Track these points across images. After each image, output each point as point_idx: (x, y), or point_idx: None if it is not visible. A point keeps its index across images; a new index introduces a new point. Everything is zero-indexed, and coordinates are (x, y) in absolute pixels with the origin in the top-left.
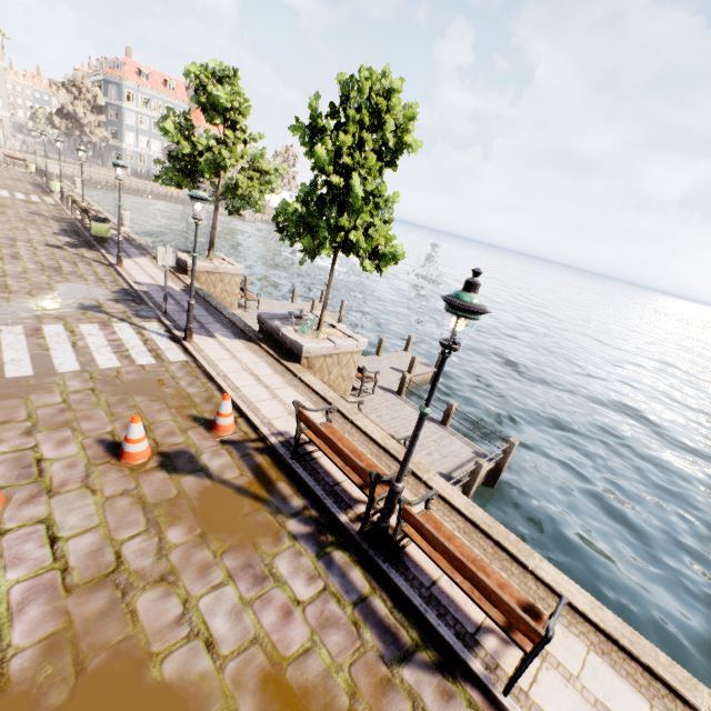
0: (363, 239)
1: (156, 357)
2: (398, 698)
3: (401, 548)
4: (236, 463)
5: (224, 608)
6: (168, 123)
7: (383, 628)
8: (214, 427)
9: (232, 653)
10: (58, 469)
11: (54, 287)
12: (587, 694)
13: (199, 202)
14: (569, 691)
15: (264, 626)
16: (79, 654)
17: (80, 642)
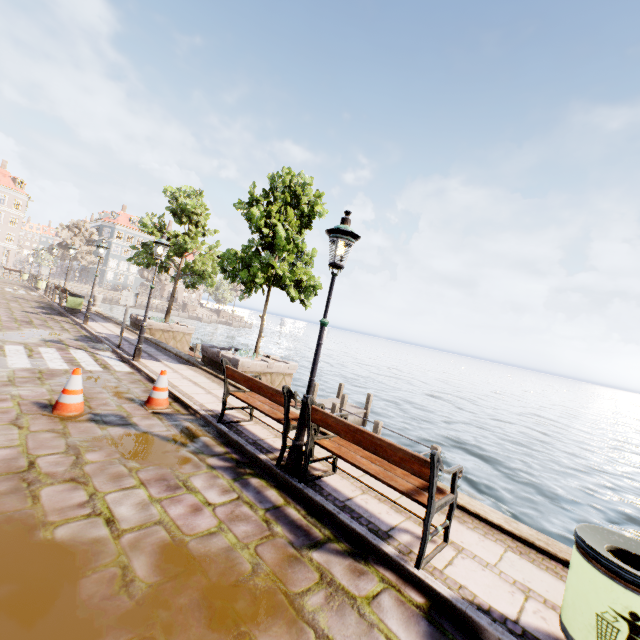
0: (288, 271)
1: (104, 367)
2: (305, 570)
3: (318, 476)
4: (164, 424)
5: (132, 501)
6: (146, 219)
7: (295, 526)
8: (149, 401)
9: (133, 529)
10: None
11: (23, 329)
12: (505, 577)
13: (161, 246)
14: (486, 573)
15: (171, 515)
16: None
17: None
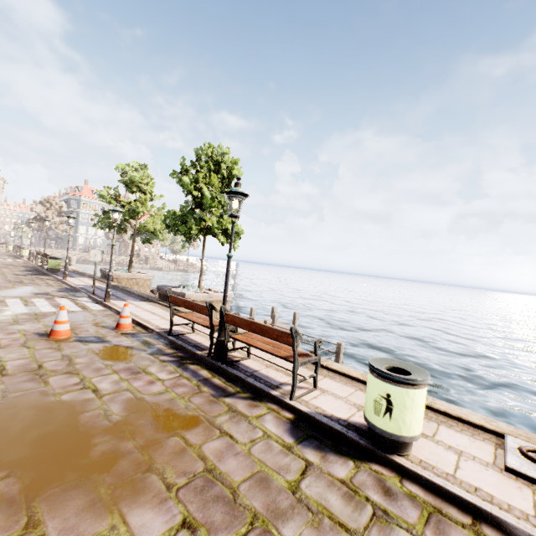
0: (216, 222)
1: (83, 308)
2: (219, 406)
3: (236, 360)
4: (130, 340)
5: (109, 381)
6: (104, 192)
7: (217, 387)
8: (118, 326)
9: (110, 393)
10: (5, 341)
11: (17, 287)
12: (349, 402)
13: (116, 213)
14: (337, 401)
15: (134, 386)
16: (6, 393)
17: (8, 390)
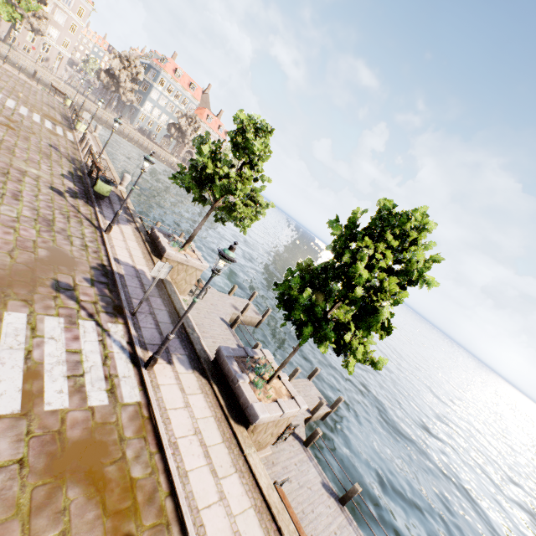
0: (360, 348)
1: (110, 391)
2: None
3: None
4: None
5: None
6: (205, 147)
7: None
8: None
9: None
10: None
11: (39, 248)
12: None
13: (226, 262)
14: None
15: None
16: None
17: None
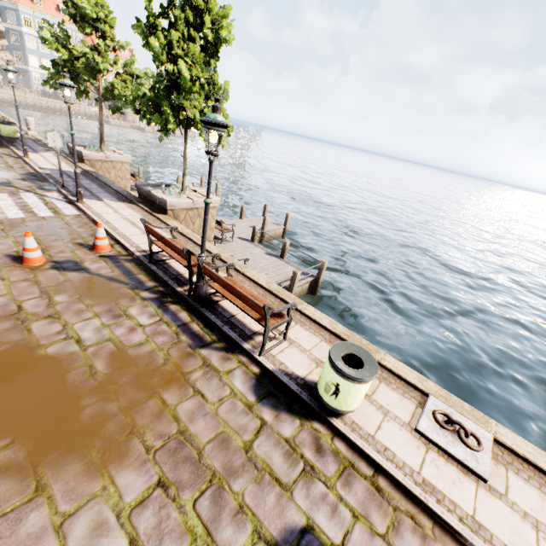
0: (198, 115)
1: (54, 212)
2: (195, 360)
3: (216, 302)
4: (109, 266)
5: (91, 328)
6: (44, 32)
7: (195, 335)
8: (94, 247)
9: (93, 345)
10: None
11: None
12: (311, 356)
13: (67, 89)
14: (301, 355)
15: (116, 334)
16: None
17: None
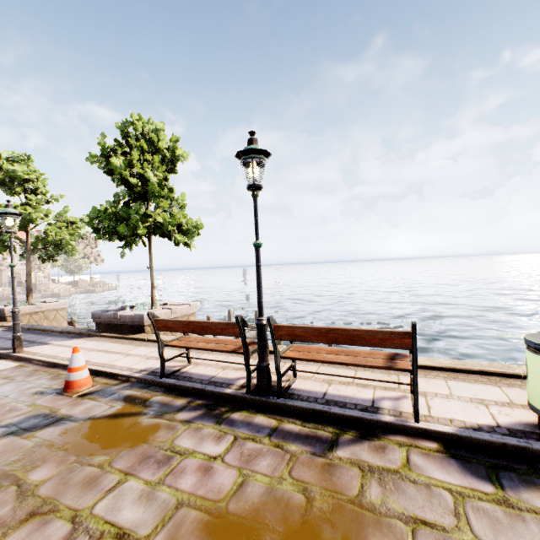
0: (168, 216)
1: None
2: (344, 470)
3: (287, 387)
4: (102, 403)
5: (130, 499)
6: None
7: (303, 437)
8: (68, 386)
9: (156, 529)
10: None
11: None
12: (463, 399)
13: (10, 217)
14: (453, 402)
15: (185, 489)
16: None
17: None
